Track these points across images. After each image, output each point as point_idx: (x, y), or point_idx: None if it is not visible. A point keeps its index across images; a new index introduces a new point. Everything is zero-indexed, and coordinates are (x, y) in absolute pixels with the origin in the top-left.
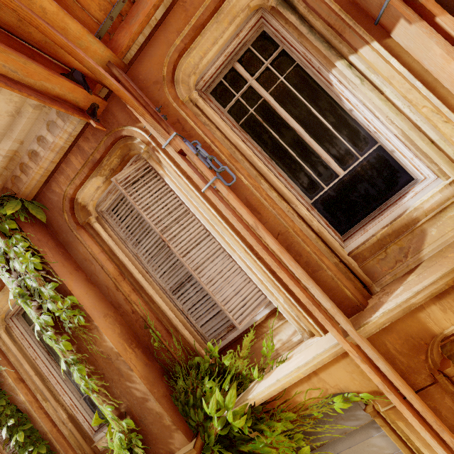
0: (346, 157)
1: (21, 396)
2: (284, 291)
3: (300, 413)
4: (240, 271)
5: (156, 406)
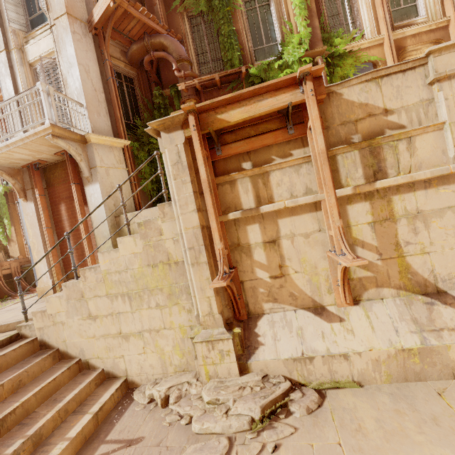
0: (406, 3)
1: (240, 25)
2: (374, 21)
3: (357, 59)
4: (359, 18)
5: (319, 32)
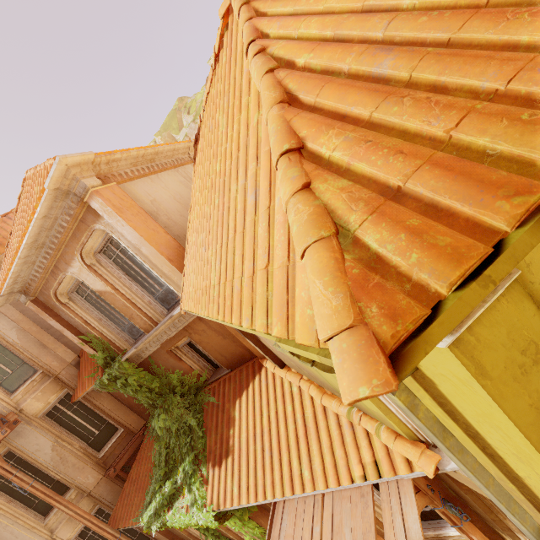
0: None
1: (231, 536)
2: None
3: None
4: None
5: None
